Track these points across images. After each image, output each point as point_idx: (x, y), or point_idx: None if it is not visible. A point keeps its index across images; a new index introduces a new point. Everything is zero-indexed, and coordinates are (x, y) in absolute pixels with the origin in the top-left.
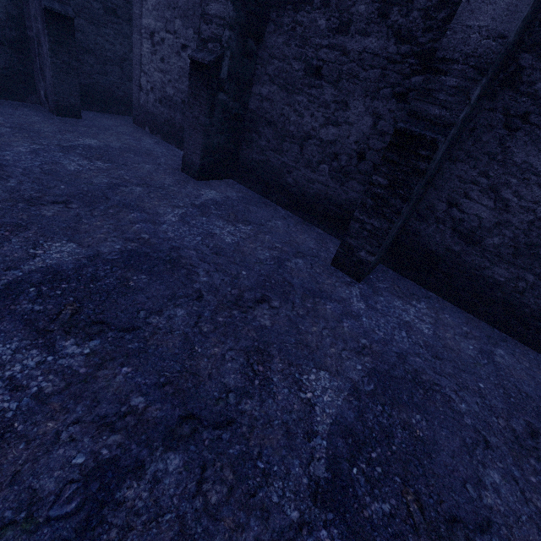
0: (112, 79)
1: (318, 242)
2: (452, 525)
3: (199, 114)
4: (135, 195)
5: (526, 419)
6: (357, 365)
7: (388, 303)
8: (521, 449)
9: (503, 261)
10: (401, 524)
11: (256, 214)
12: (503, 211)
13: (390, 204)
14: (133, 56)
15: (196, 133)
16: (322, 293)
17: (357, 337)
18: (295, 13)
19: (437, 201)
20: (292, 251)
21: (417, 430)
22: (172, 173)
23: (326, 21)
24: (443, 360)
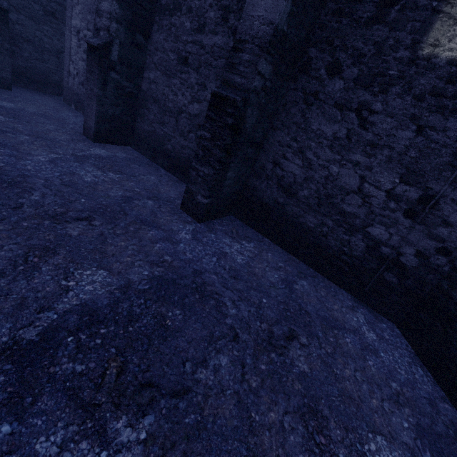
0: (49, 66)
1: (181, 194)
2: (144, 388)
3: (93, 87)
4: (18, 140)
5: (291, 327)
6: (145, 271)
7: (216, 239)
8: (268, 345)
9: (312, 210)
10: (86, 381)
11: (134, 169)
12: (308, 169)
13: (213, 153)
14: (65, 48)
15: (92, 102)
16: (153, 224)
17: (163, 255)
18: (170, 17)
19: (266, 162)
20: (149, 195)
21: (167, 320)
22: (71, 134)
23: (190, 23)
24: (239, 280)
